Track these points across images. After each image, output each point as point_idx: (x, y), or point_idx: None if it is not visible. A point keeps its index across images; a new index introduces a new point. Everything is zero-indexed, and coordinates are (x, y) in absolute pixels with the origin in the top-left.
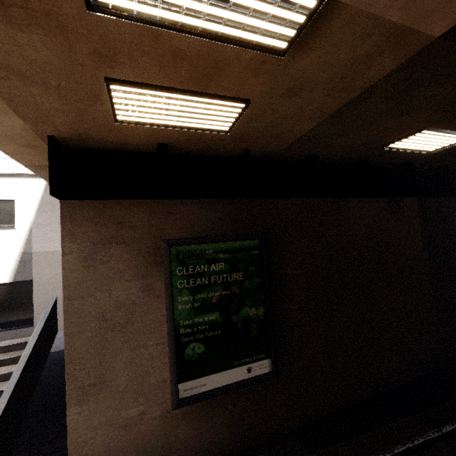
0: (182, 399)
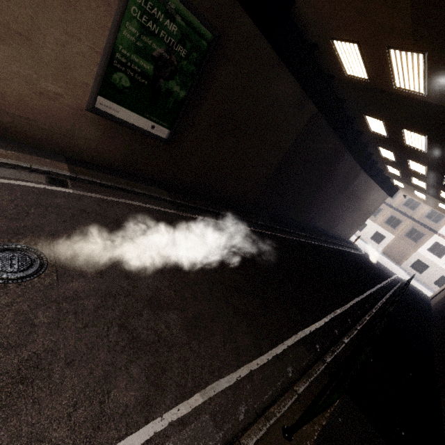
0: (97, 108)
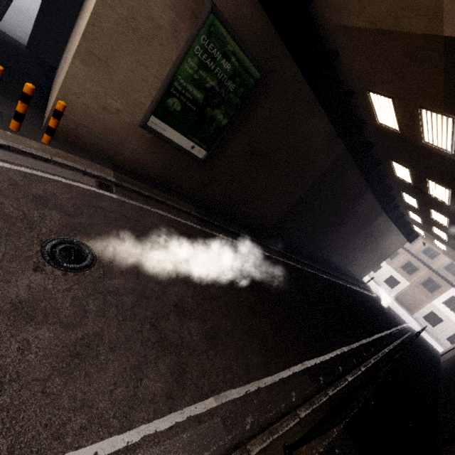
0: (148, 126)
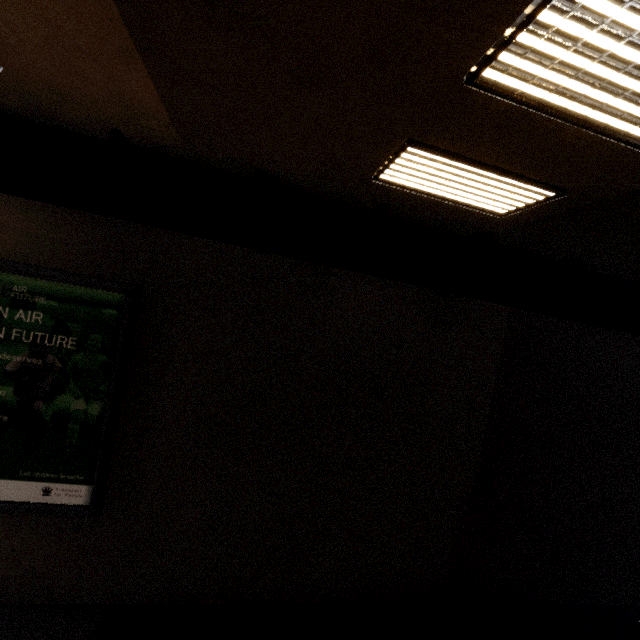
0: None
